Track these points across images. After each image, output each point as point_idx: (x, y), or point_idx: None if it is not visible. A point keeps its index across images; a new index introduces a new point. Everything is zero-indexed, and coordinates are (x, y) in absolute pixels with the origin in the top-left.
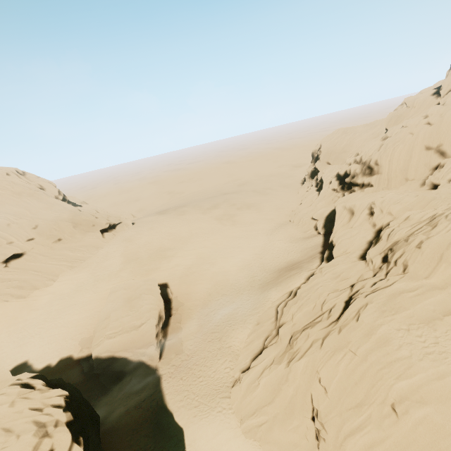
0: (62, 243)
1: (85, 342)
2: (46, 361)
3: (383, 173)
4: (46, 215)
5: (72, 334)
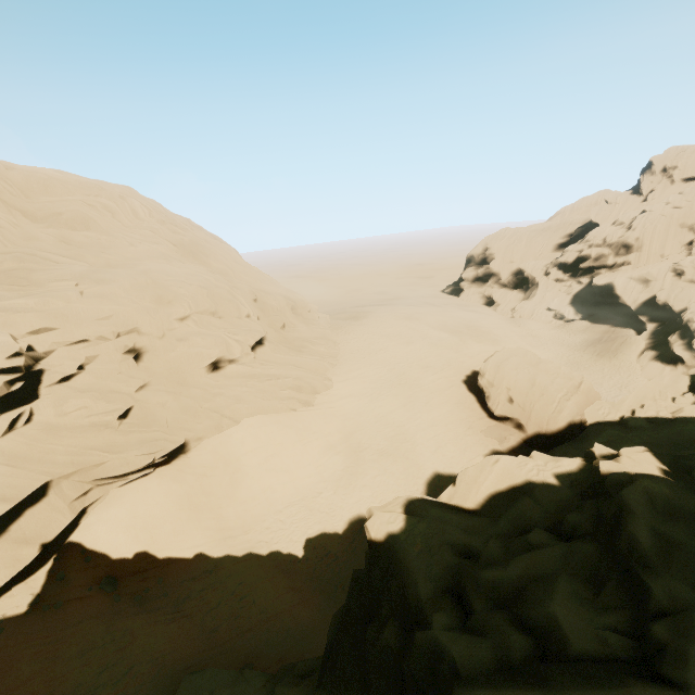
0: (288, 332)
1: (496, 432)
2: (470, 464)
3: (644, 250)
4: (253, 284)
5: (460, 430)
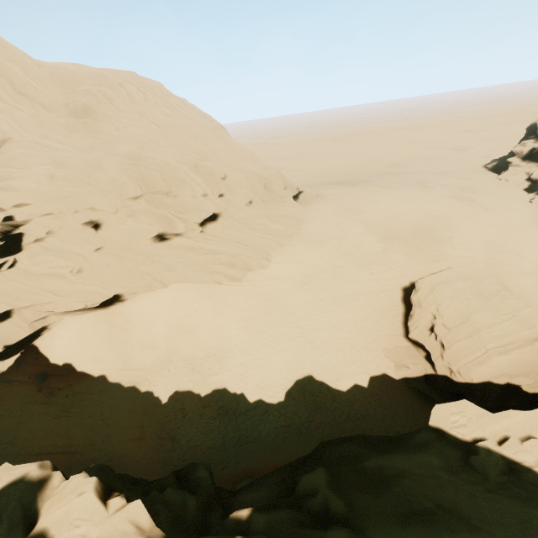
0: (253, 208)
1: (399, 356)
2: (348, 379)
3: None
4: (230, 161)
5: (361, 341)
